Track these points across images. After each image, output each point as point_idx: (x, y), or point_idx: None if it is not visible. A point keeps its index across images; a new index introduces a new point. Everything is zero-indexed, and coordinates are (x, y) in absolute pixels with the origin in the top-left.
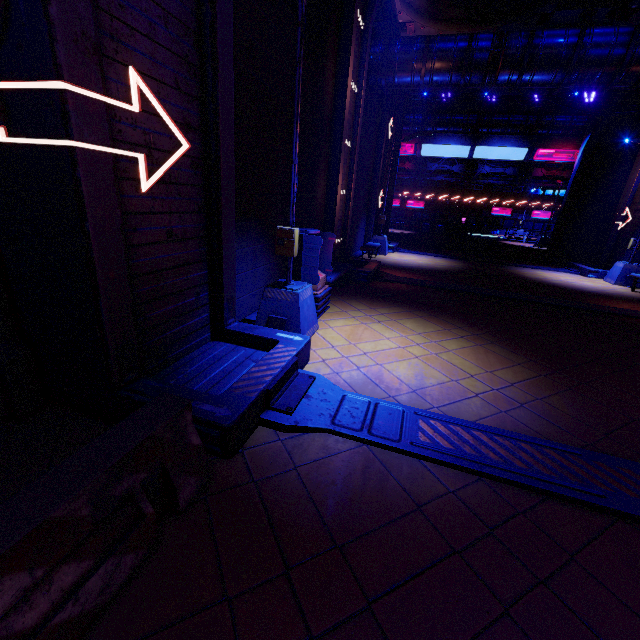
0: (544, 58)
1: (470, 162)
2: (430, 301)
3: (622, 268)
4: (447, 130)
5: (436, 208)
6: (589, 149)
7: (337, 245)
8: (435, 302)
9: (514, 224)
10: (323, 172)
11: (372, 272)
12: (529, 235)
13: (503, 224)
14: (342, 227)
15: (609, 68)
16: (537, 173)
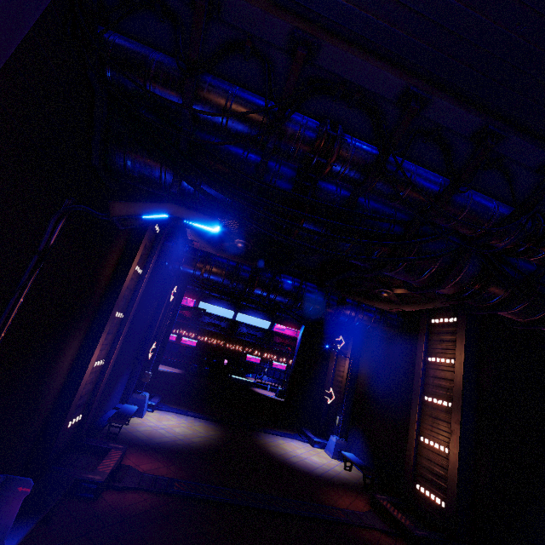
0: (282, 289)
1: (234, 322)
2: (171, 540)
3: (335, 443)
4: (220, 296)
5: (206, 348)
6: (305, 334)
7: (71, 427)
8: (177, 541)
9: (262, 370)
10: (72, 348)
11: (106, 479)
12: (271, 380)
13: (254, 369)
14: (87, 400)
15: (316, 306)
16: (276, 339)
